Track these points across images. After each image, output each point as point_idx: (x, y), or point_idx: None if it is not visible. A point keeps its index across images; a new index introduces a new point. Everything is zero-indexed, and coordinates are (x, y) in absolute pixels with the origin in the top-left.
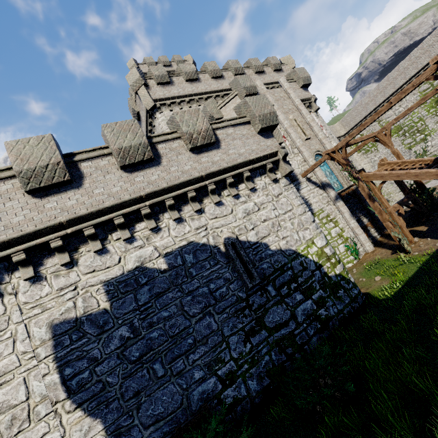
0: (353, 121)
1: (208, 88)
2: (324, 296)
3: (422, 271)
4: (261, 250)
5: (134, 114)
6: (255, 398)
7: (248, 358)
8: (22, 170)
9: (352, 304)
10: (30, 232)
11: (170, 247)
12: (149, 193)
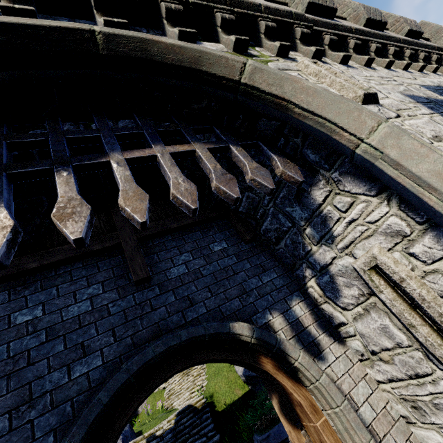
0: None
1: None
2: None
3: None
4: None
5: None
6: None
7: None
8: None
9: None
10: (331, 23)
11: None
12: (404, 39)
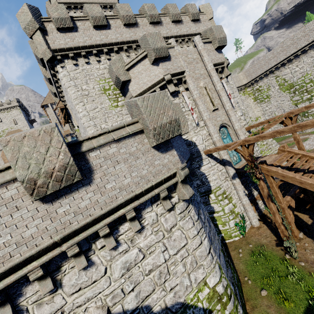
0: (255, 73)
1: (119, 38)
2: None
3: None
4: None
5: (38, 60)
6: None
7: None
8: None
9: None
10: None
11: None
12: None
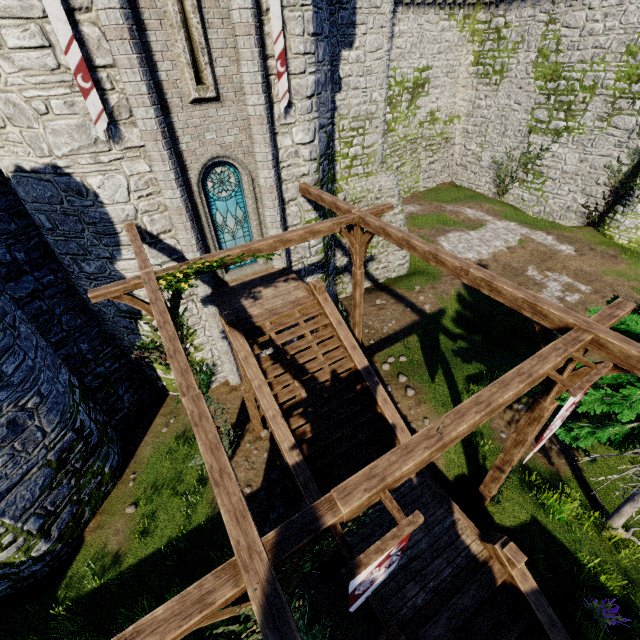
0: None
1: None
2: None
3: (152, 564)
4: None
5: None
6: None
7: None
8: None
9: (17, 585)
10: None
11: None
12: None
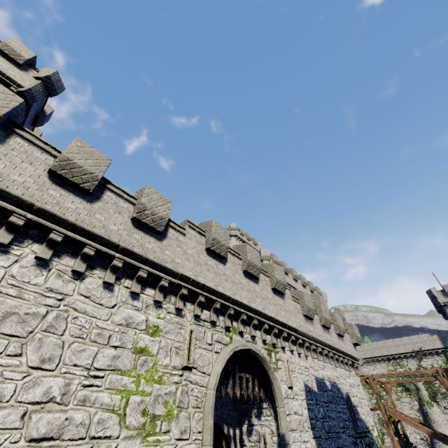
0: None
1: (290, 282)
2: None
3: None
4: (357, 413)
5: None
6: None
7: None
8: (308, 306)
9: None
10: (305, 333)
11: (330, 378)
12: (329, 344)
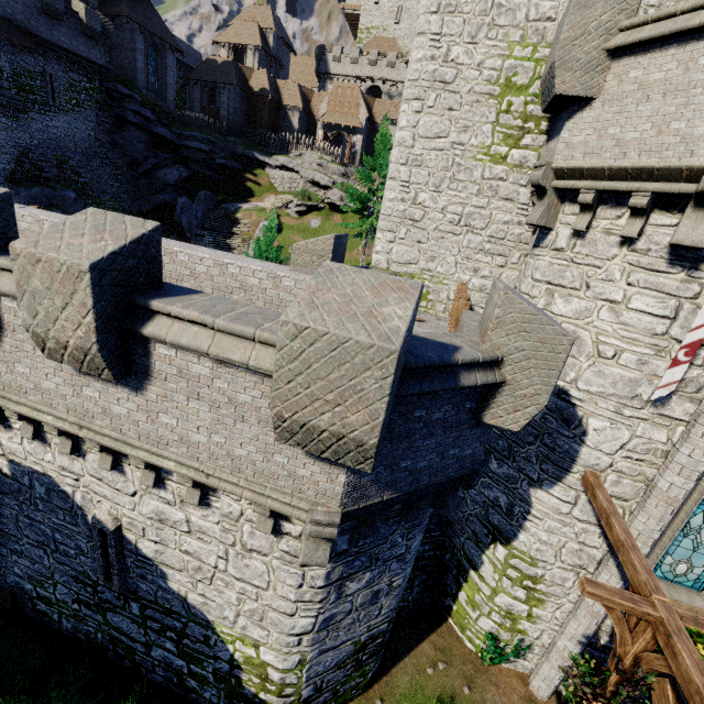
0: None
1: None
2: (211, 681)
3: None
4: (150, 570)
5: None
6: (65, 630)
7: (72, 611)
8: None
9: None
10: None
11: (19, 458)
12: None
